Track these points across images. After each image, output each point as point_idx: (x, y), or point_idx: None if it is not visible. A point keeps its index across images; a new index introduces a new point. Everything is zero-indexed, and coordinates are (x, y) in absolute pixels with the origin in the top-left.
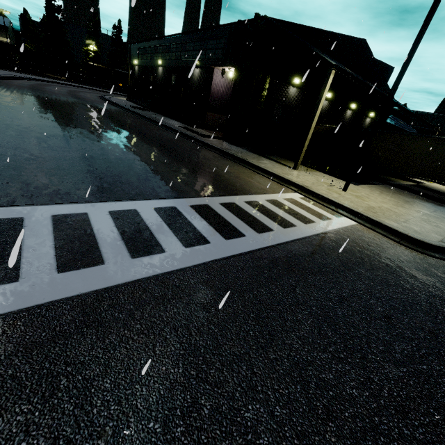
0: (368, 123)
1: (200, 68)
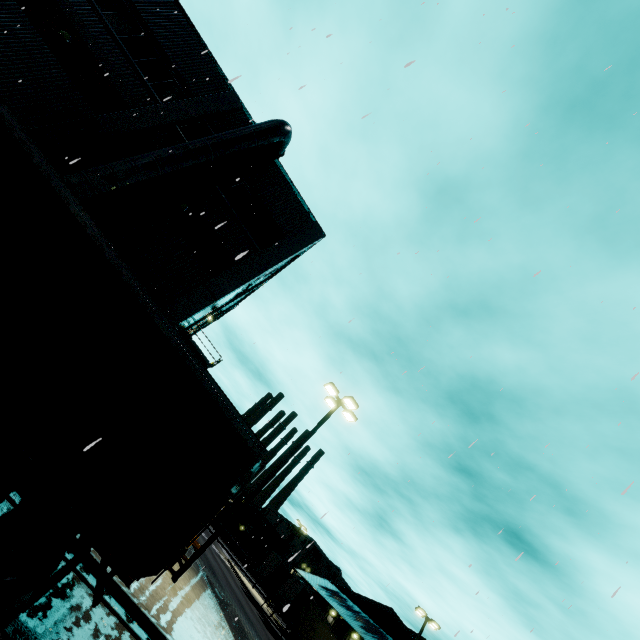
0: None
1: None
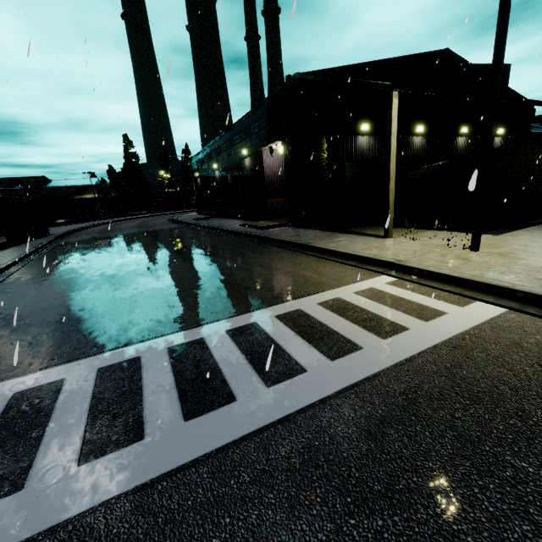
0: (499, 144)
1: (250, 156)
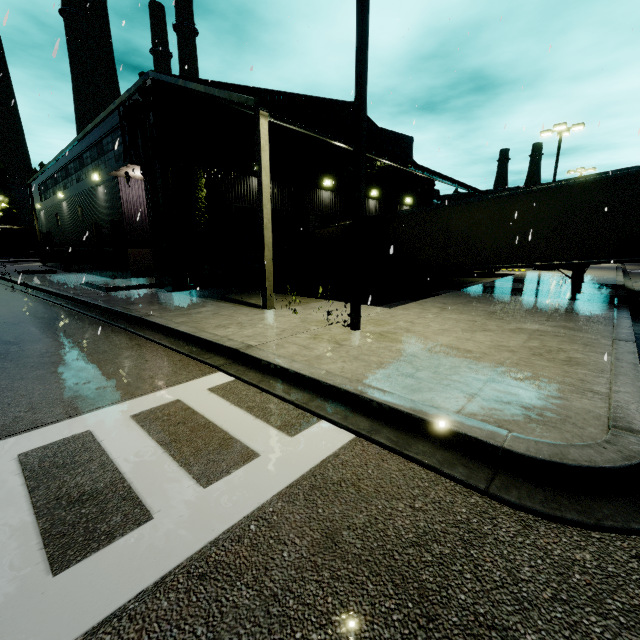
0: None
1: (103, 184)
